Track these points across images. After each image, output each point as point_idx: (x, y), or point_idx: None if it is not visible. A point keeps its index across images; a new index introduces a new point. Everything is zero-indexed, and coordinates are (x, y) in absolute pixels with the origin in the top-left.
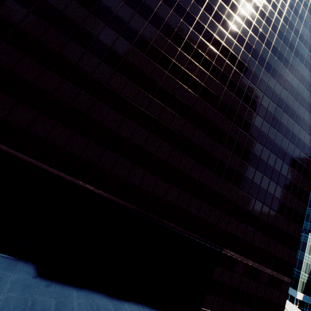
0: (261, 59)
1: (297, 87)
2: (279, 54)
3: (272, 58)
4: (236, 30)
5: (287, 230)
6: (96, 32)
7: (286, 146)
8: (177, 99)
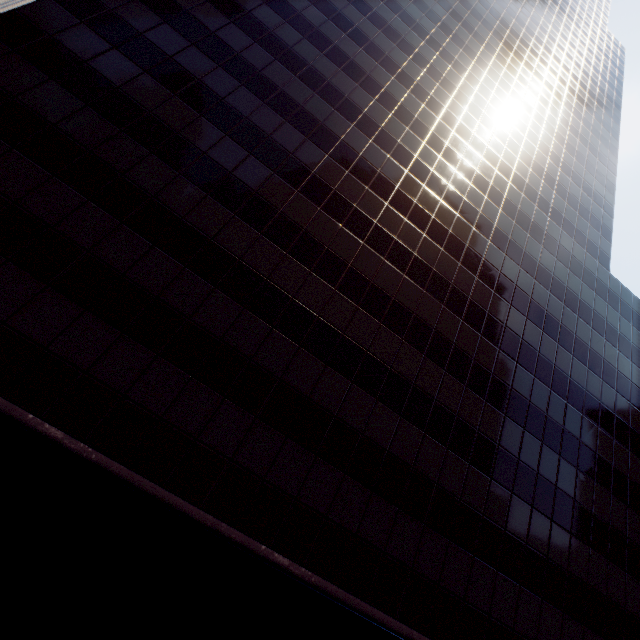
0: (493, 192)
1: (571, 249)
2: (528, 188)
3: (515, 194)
4: (441, 139)
5: (604, 587)
6: (153, 103)
7: (568, 366)
8: (316, 243)
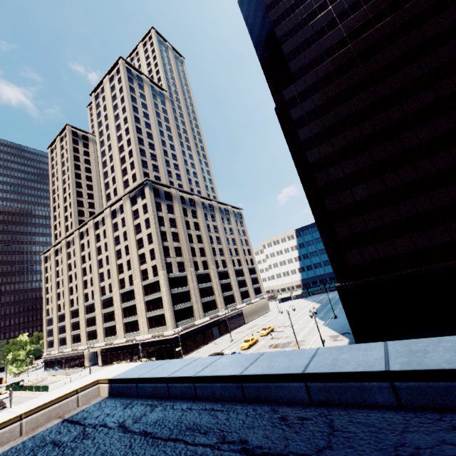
0: None
1: None
2: None
3: None
4: None
5: None
6: (370, 160)
7: None
8: None
